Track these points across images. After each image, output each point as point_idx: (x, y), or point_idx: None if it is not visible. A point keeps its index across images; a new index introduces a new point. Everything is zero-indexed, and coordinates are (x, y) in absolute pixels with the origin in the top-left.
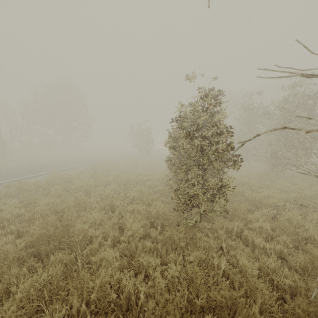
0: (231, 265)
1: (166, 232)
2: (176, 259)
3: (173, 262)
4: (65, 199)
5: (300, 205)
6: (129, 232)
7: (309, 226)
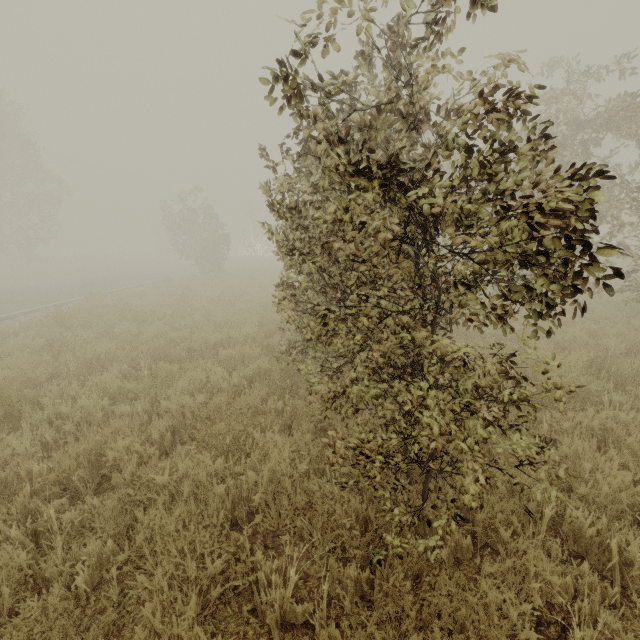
0: None
1: (339, 635)
2: None
3: None
4: None
5: (620, 381)
6: None
7: None
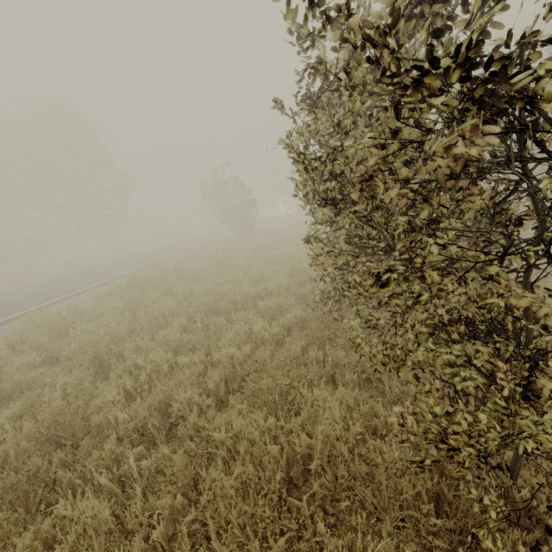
0: None
1: None
2: None
3: None
4: (34, 401)
5: None
6: None
7: None
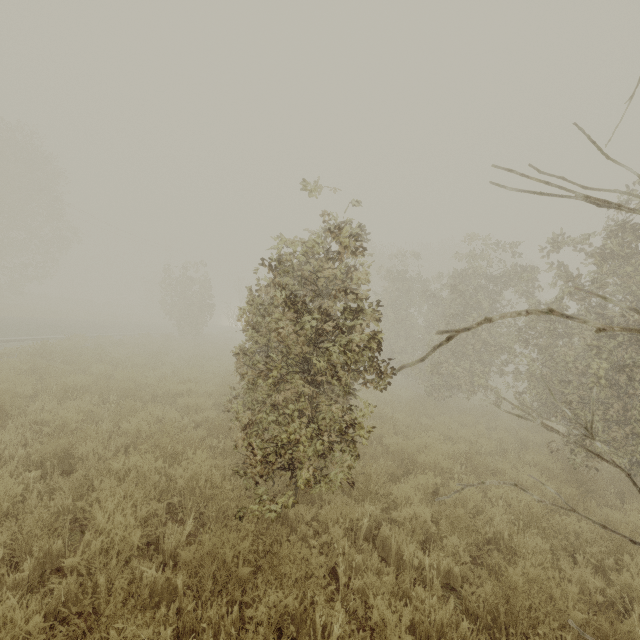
0: (353, 617)
1: (205, 538)
2: (220, 619)
3: (211, 629)
4: None
5: (476, 468)
6: (97, 542)
7: (492, 512)
